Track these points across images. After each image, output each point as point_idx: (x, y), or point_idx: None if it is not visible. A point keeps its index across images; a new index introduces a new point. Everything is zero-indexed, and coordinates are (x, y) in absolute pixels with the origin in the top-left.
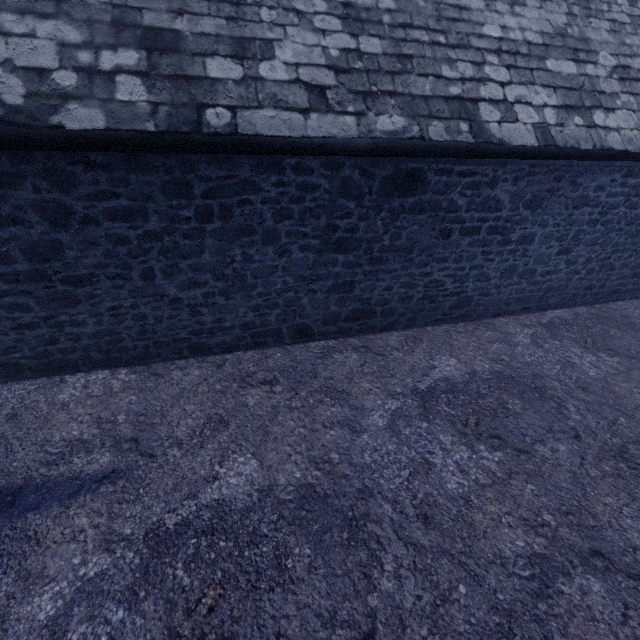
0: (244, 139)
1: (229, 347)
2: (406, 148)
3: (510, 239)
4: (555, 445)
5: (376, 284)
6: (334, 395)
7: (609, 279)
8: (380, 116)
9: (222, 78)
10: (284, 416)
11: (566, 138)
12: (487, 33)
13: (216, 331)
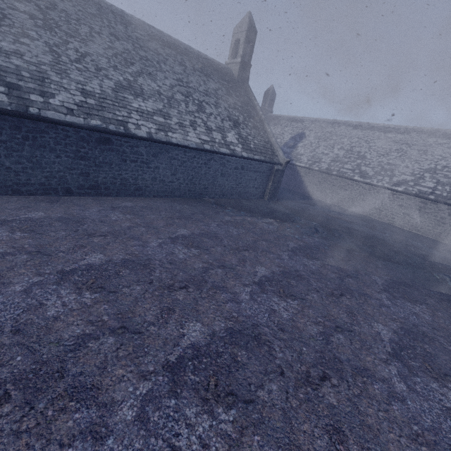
0: (43, 117)
1: (32, 193)
2: (101, 130)
3: (150, 167)
4: (152, 216)
5: (99, 175)
6: (79, 205)
7: (196, 188)
8: (92, 120)
9: (36, 100)
10: (56, 207)
11: (157, 137)
12: (133, 106)
13: (26, 184)
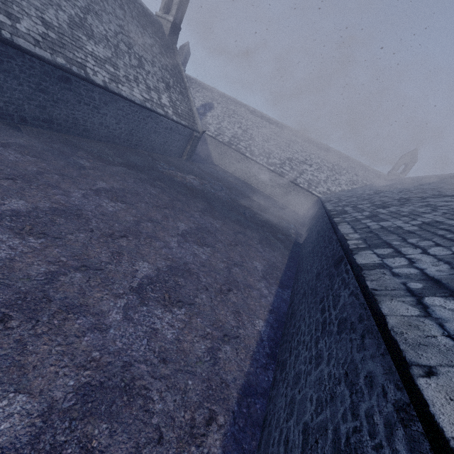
0: (16, 45)
1: None
2: (66, 70)
3: (100, 112)
4: (111, 159)
5: (55, 111)
6: (44, 138)
7: (133, 139)
8: (58, 57)
9: (4, 22)
10: (27, 136)
11: (111, 87)
12: (88, 48)
13: None
